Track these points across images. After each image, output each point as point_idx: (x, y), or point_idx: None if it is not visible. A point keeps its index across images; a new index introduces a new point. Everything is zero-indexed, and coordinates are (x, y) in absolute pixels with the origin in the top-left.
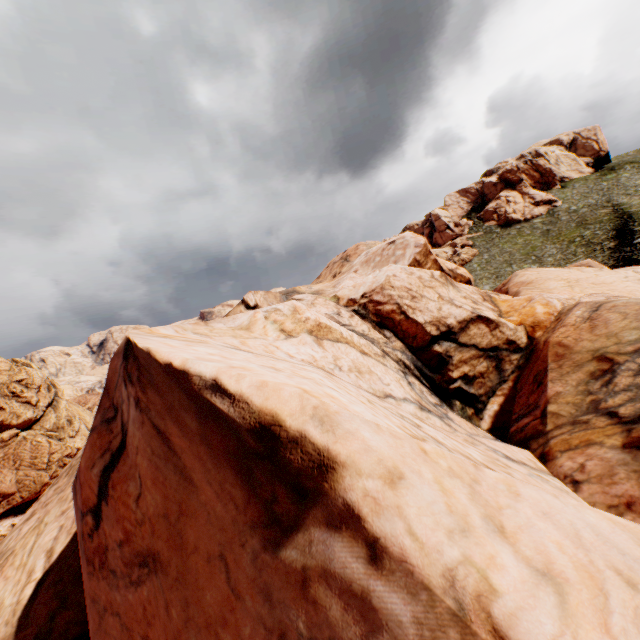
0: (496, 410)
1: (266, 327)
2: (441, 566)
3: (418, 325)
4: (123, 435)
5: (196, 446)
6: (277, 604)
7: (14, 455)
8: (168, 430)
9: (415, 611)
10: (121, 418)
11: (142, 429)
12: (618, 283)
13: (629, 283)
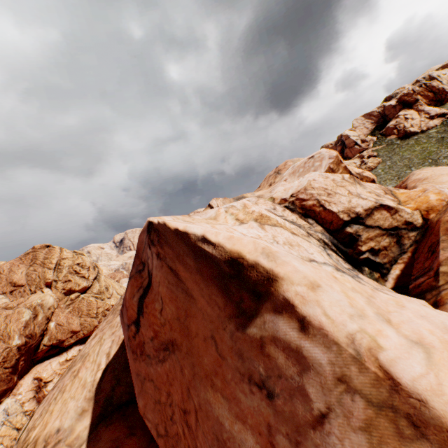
0: (398, 274)
1: (226, 217)
2: (345, 332)
3: (333, 214)
4: (149, 278)
5: (194, 276)
6: (246, 359)
7: (78, 308)
8: (177, 268)
9: (329, 357)
10: (147, 268)
11: (162, 270)
12: None
13: None
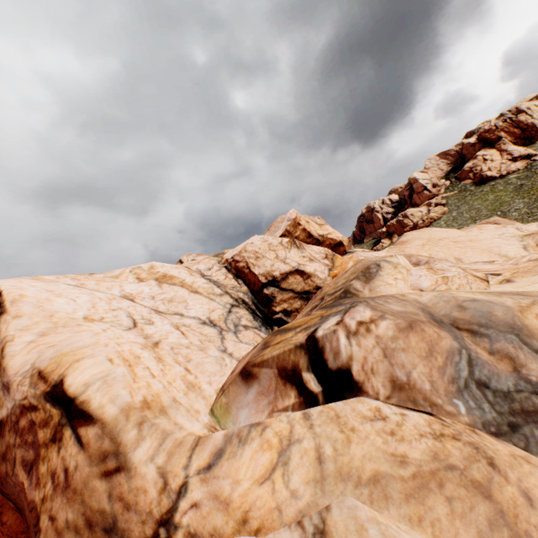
0: None
1: (129, 276)
2: (6, 335)
3: (255, 276)
4: None
5: None
6: None
7: None
8: None
9: None
10: None
11: None
12: (487, 240)
13: (498, 240)
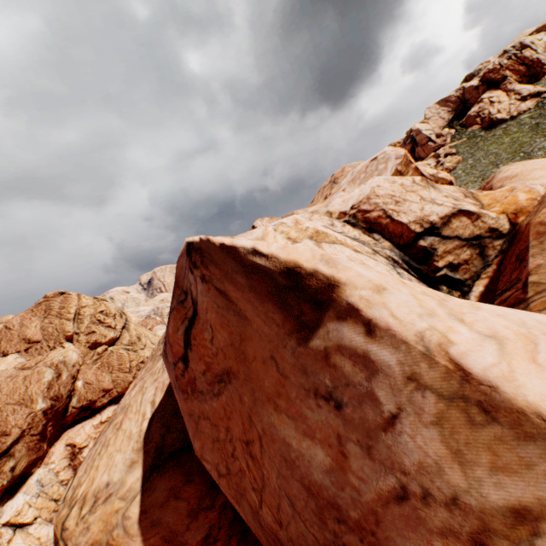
0: (481, 291)
1: (276, 237)
2: (414, 331)
3: (403, 225)
4: (194, 307)
5: (246, 294)
6: (311, 374)
7: (107, 363)
8: (226, 289)
9: (398, 357)
10: (191, 297)
11: (209, 294)
12: None
13: None
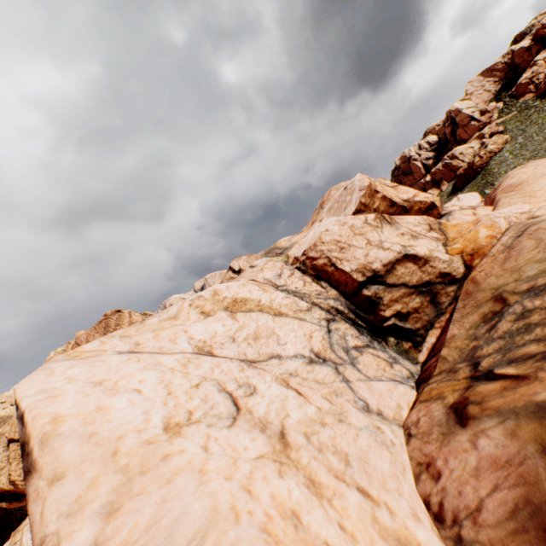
0: (433, 343)
1: (189, 313)
2: (43, 533)
3: (346, 274)
4: None
5: None
6: None
7: None
8: None
9: None
10: None
11: None
12: None
13: None
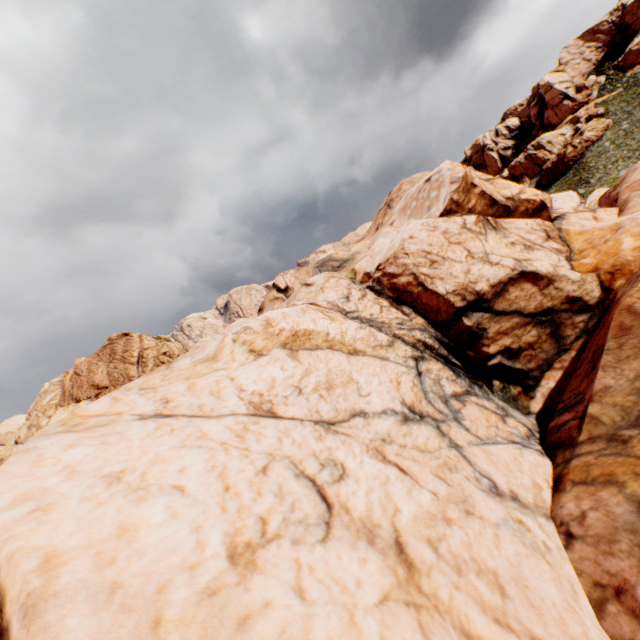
0: (551, 388)
1: (234, 351)
2: None
3: (439, 297)
4: None
5: None
6: None
7: None
8: None
9: None
10: None
11: None
12: None
13: None
